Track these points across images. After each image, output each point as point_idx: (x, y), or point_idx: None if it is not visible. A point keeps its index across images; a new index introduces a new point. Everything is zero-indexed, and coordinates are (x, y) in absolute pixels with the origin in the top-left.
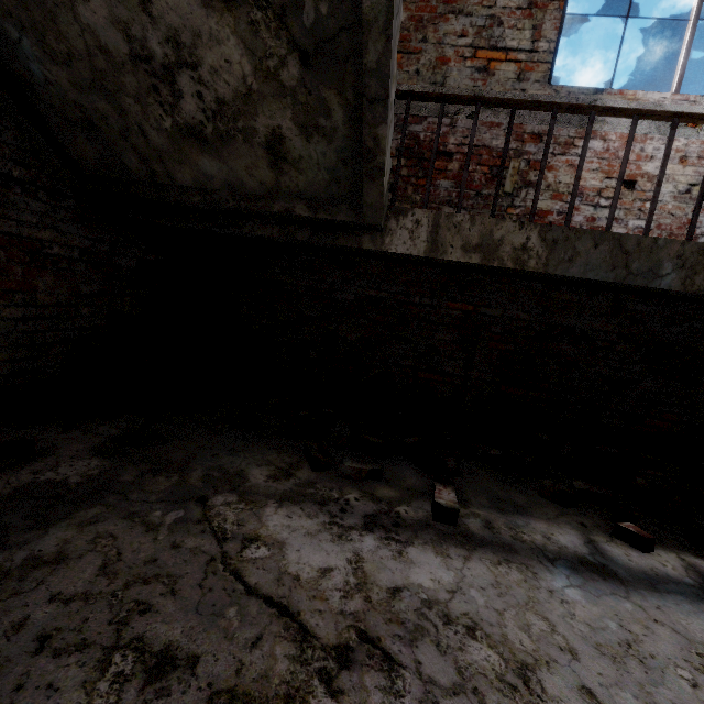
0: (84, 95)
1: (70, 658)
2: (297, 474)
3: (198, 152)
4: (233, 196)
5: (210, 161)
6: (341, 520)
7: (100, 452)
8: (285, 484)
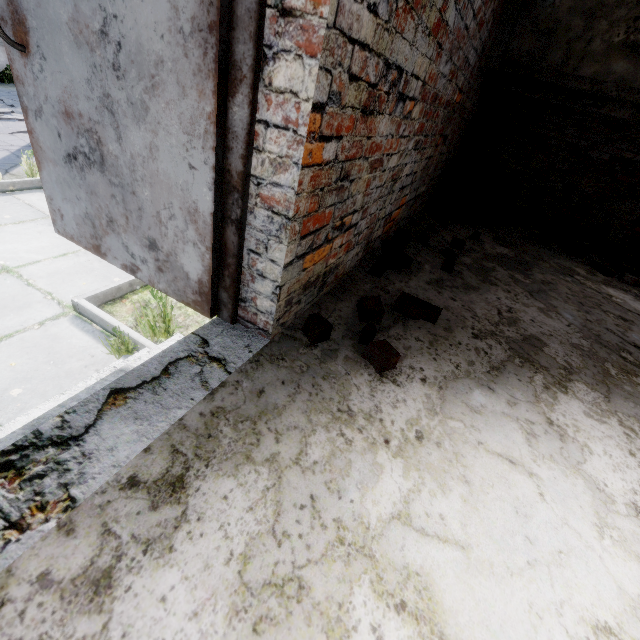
0: (570, 15)
1: (594, 309)
2: (598, 275)
3: (621, 58)
4: (617, 88)
5: (624, 64)
6: (639, 299)
7: (500, 244)
8: (598, 278)
